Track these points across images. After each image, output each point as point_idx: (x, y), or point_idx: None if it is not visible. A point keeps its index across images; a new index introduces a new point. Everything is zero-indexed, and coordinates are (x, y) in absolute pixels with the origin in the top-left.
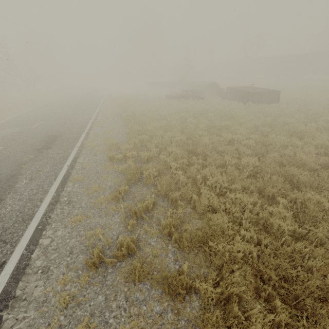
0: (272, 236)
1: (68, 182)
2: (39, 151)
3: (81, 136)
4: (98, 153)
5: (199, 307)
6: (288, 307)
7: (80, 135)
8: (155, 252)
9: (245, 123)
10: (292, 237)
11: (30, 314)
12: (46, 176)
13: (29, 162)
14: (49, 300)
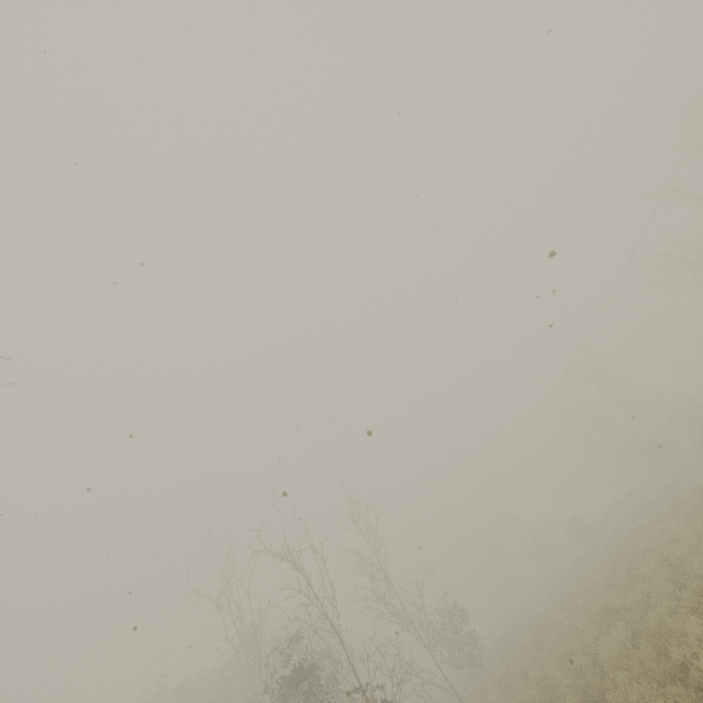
0: None
1: None
2: None
3: None
4: None
5: None
6: None
7: None
8: None
9: None
10: None
11: None
12: None
13: None
14: None
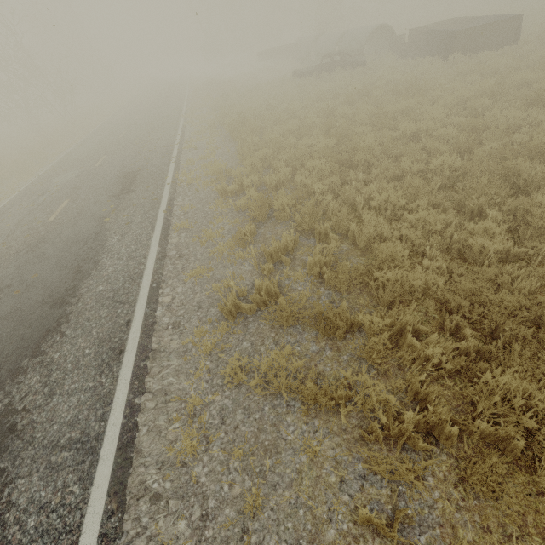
0: (471, 265)
1: (171, 232)
2: (118, 198)
3: (170, 168)
4: (201, 189)
5: (364, 343)
6: (483, 338)
7: (167, 166)
8: (304, 295)
9: (443, 98)
10: (503, 263)
11: (173, 362)
12: (140, 228)
13: (111, 213)
14: (190, 350)
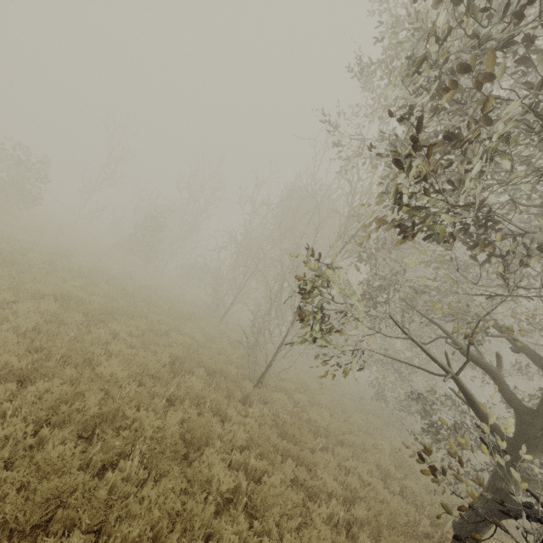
0: None
1: None
2: None
3: None
4: None
5: None
6: None
7: None
8: None
9: None
10: None
11: None
12: None
13: None
14: None
